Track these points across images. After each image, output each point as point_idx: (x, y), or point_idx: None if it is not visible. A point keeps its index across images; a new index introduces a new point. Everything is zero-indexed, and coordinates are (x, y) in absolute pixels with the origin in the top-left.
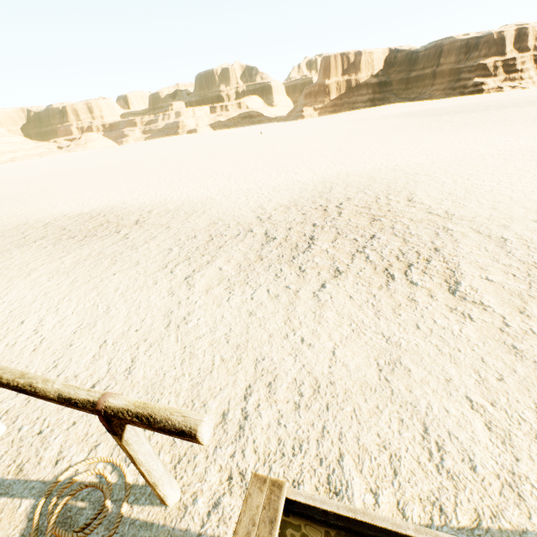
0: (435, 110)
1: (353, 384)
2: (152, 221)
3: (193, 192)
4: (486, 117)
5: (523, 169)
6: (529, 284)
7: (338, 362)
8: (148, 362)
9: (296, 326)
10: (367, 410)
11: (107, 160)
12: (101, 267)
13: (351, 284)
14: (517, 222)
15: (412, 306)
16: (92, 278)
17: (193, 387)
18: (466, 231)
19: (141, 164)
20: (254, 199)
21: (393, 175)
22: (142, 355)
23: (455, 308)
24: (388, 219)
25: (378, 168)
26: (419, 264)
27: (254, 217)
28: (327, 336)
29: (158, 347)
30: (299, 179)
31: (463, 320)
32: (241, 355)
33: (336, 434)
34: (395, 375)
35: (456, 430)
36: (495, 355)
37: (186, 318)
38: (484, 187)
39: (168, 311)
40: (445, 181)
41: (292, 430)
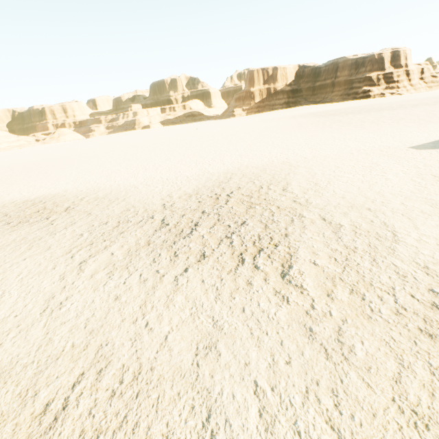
0: (332, 111)
1: (169, 370)
2: (79, 208)
3: (124, 181)
4: (366, 117)
5: (376, 163)
6: (344, 267)
7: (166, 347)
8: (10, 349)
9: (148, 310)
10: (168, 397)
11: (72, 151)
12: (18, 252)
13: (208, 269)
14: (355, 210)
15: (247, 290)
16: (5, 263)
17: (35, 375)
18: (315, 218)
19: (96, 155)
20: (168, 188)
21: (281, 167)
22: (8, 341)
23: (279, 291)
24: (261, 207)
25: (272, 160)
26: (268, 249)
27: (160, 205)
28: (168, 320)
29: (25, 333)
30: (209, 170)
31: (281, 303)
32: (90, 340)
33: (132, 423)
34: (206, 359)
35: (233, 417)
36: (293, 338)
37: (62, 303)
38: (343, 178)
39: (51, 296)
40: (316, 173)
41: (97, 421)
